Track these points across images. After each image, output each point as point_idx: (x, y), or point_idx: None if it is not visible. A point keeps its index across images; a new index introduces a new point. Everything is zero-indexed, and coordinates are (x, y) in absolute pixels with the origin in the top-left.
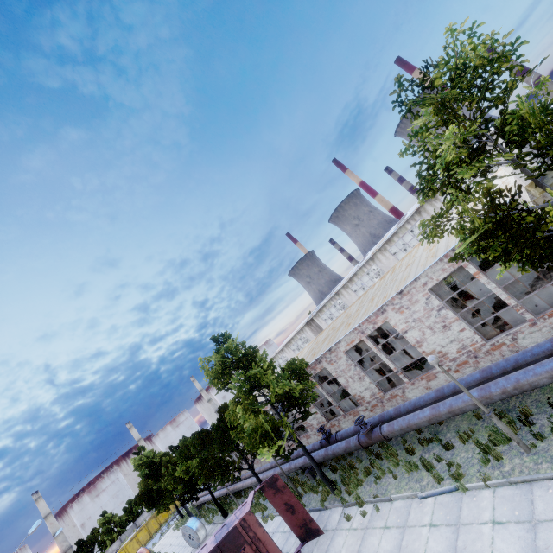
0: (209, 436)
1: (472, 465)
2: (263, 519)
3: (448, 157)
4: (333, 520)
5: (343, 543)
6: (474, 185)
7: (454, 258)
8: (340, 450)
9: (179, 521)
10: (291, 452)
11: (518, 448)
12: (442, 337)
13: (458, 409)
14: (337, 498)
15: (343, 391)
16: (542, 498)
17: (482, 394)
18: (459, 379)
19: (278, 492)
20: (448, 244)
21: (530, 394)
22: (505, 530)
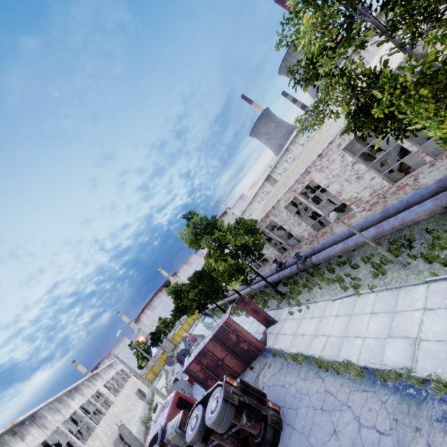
0: (202, 276)
1: (367, 278)
2: (246, 316)
3: (313, 48)
4: (283, 315)
5: (288, 327)
6: (349, 64)
7: (345, 132)
8: (287, 274)
9: (203, 318)
10: (251, 281)
11: (399, 266)
12: (357, 186)
13: (361, 242)
14: (287, 302)
15: (290, 233)
16: (403, 297)
17: (377, 231)
18: (365, 220)
19: (246, 304)
20: None
21: (419, 224)
22: (377, 317)
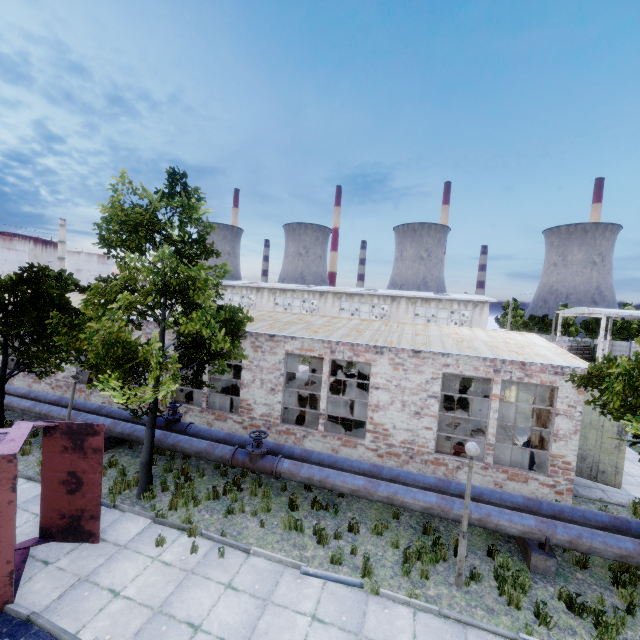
0: None
1: (383, 566)
2: None
3: None
4: (123, 530)
5: (135, 575)
6: None
7: (585, 378)
8: (192, 448)
9: None
10: (145, 411)
11: (446, 577)
12: (405, 420)
13: (402, 501)
14: (142, 503)
15: (223, 385)
16: None
17: (442, 504)
18: (407, 471)
19: (76, 452)
20: (497, 352)
21: (457, 526)
22: None
